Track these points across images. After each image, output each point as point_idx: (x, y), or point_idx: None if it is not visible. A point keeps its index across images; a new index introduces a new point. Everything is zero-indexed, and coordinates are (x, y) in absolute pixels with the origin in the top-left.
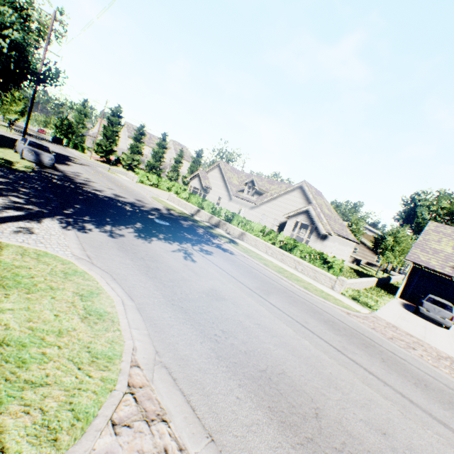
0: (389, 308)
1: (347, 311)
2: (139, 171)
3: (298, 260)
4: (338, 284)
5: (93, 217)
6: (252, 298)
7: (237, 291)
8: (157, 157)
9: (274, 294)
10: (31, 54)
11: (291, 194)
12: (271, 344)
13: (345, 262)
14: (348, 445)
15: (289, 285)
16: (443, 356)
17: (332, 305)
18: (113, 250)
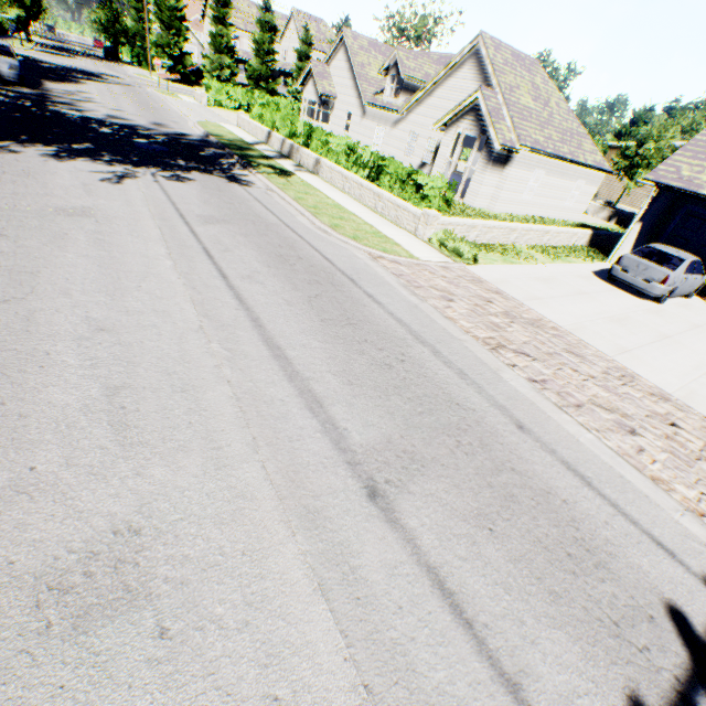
0: (536, 268)
1: (381, 255)
2: (209, 83)
3: (378, 193)
4: (422, 225)
5: None
6: (159, 222)
7: (144, 214)
8: (262, 53)
9: (228, 225)
10: None
11: (458, 74)
12: (77, 255)
13: (575, 217)
14: (2, 323)
15: (305, 223)
16: (519, 317)
17: (357, 247)
18: None
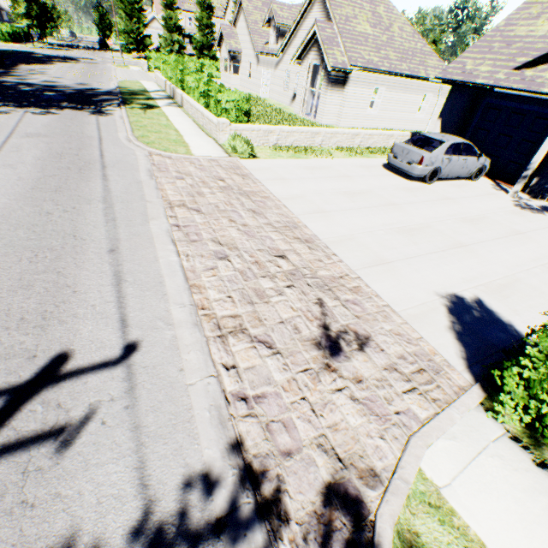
0: (319, 161)
1: (160, 153)
2: (149, 54)
3: (202, 113)
4: (218, 131)
5: None
6: None
7: None
8: (203, 27)
9: (45, 138)
10: None
11: (310, 14)
12: None
13: (430, 127)
14: None
15: (122, 136)
16: (238, 189)
17: (145, 149)
18: None
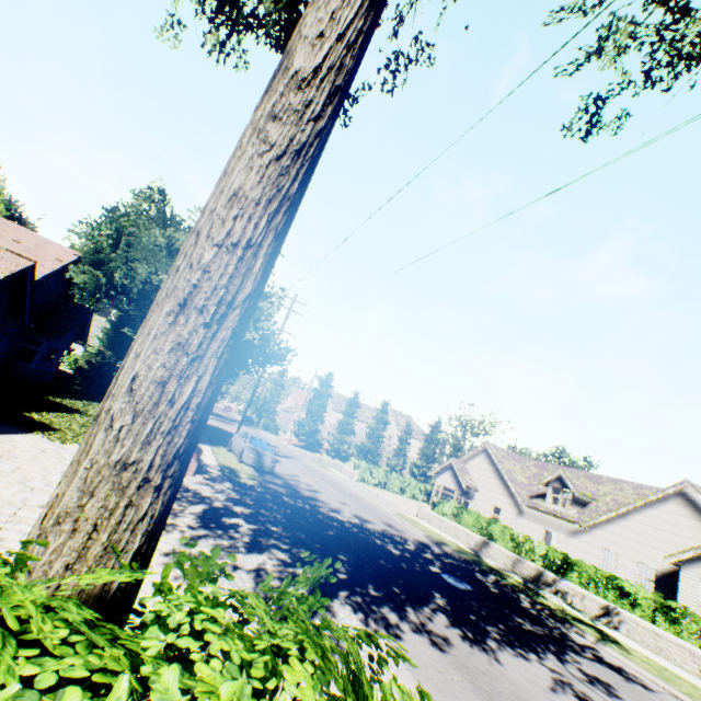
0: None
1: None
2: (359, 462)
3: None
4: None
5: (376, 584)
6: None
7: None
8: (374, 435)
9: None
10: (273, 339)
11: (660, 506)
12: None
13: None
14: None
15: None
16: None
17: None
18: (472, 697)
